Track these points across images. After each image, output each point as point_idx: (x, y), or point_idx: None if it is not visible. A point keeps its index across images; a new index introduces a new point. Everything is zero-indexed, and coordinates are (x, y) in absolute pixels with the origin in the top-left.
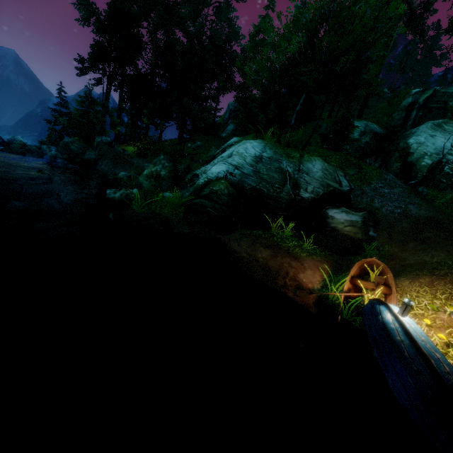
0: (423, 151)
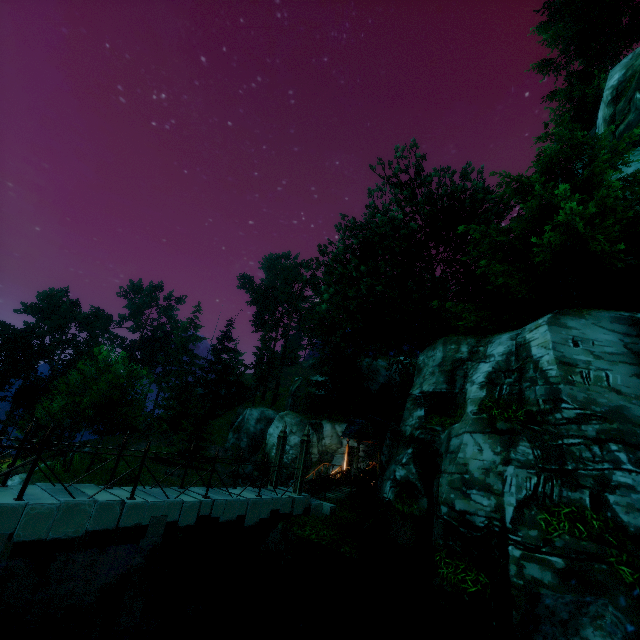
0: (272, 441)
